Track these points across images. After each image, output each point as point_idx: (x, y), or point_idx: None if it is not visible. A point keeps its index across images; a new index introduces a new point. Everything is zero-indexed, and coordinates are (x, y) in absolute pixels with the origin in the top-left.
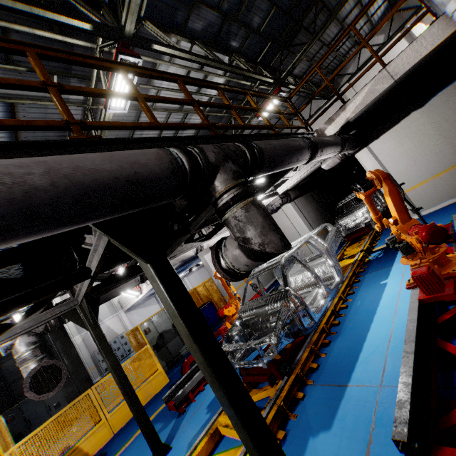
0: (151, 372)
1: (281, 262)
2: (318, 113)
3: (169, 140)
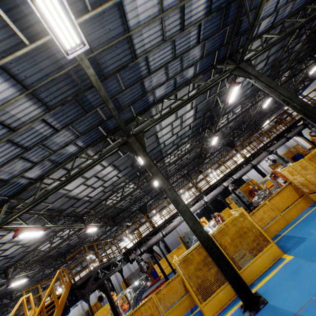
0: None
1: None
2: None
3: (296, 121)
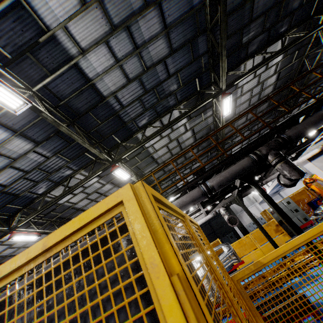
0: (279, 233)
1: None
2: None
3: (251, 143)
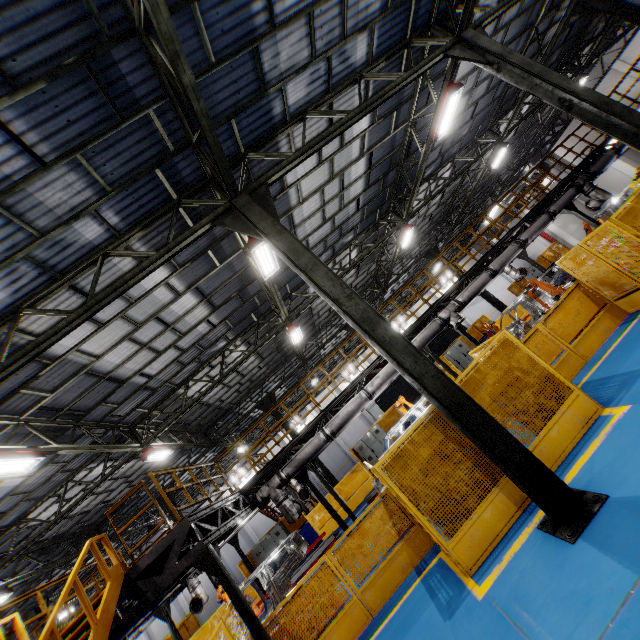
0: None
1: (613, 203)
2: (635, 35)
3: (561, 182)
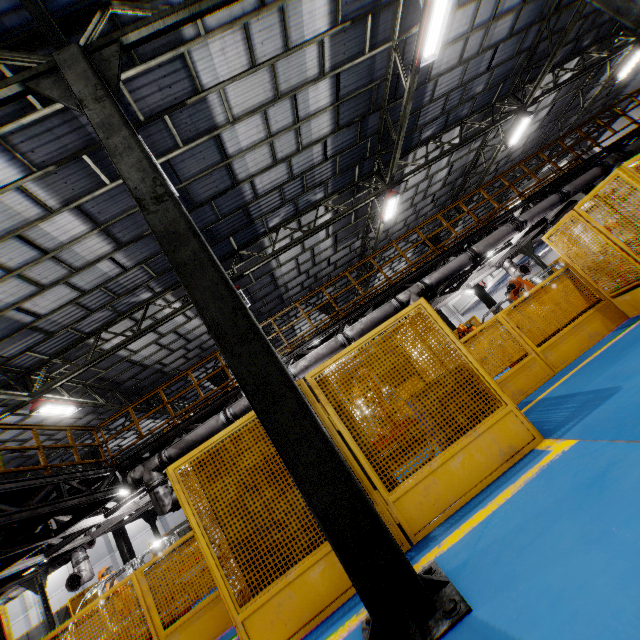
0: None
1: None
2: None
3: (586, 161)
